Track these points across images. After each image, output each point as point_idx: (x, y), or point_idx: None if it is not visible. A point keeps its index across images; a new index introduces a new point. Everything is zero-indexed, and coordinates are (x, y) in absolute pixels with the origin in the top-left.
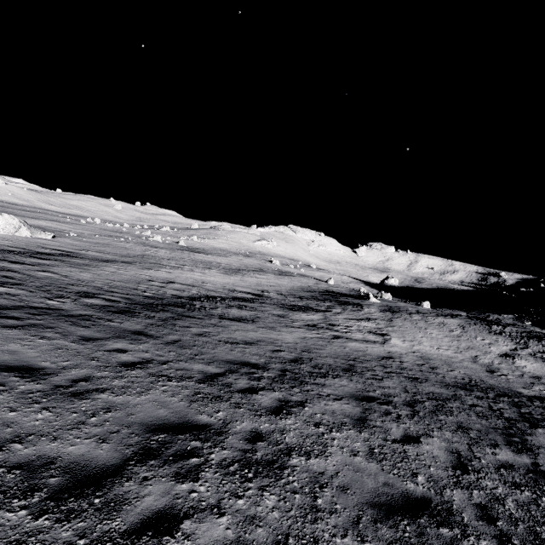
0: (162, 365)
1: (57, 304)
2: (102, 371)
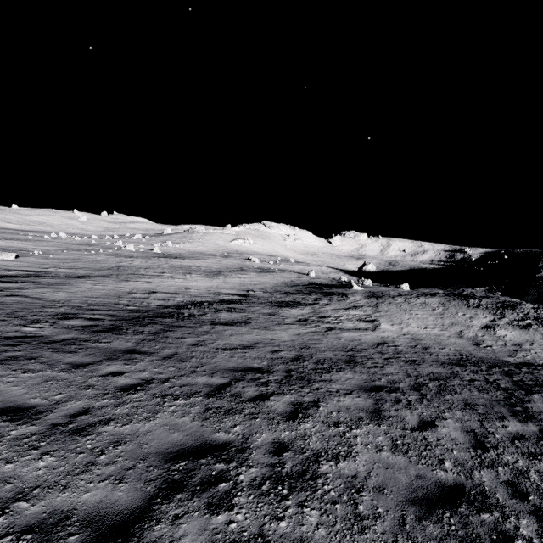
0: (164, 384)
1: (34, 330)
2: (101, 400)
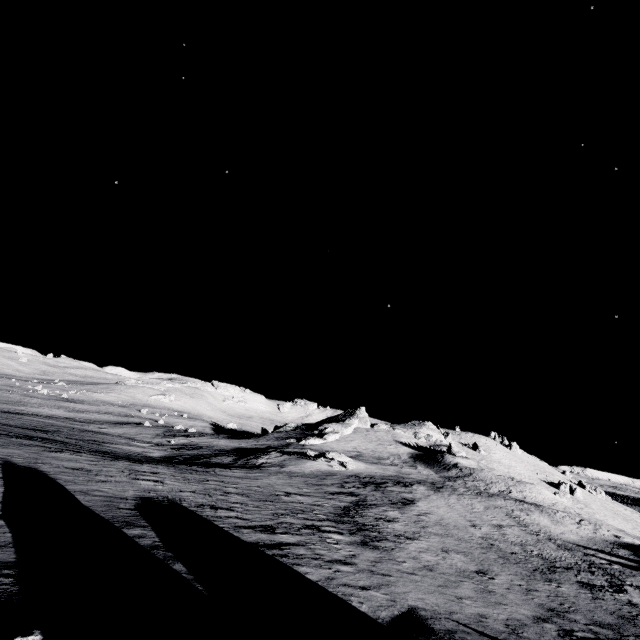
0: None
1: None
2: None
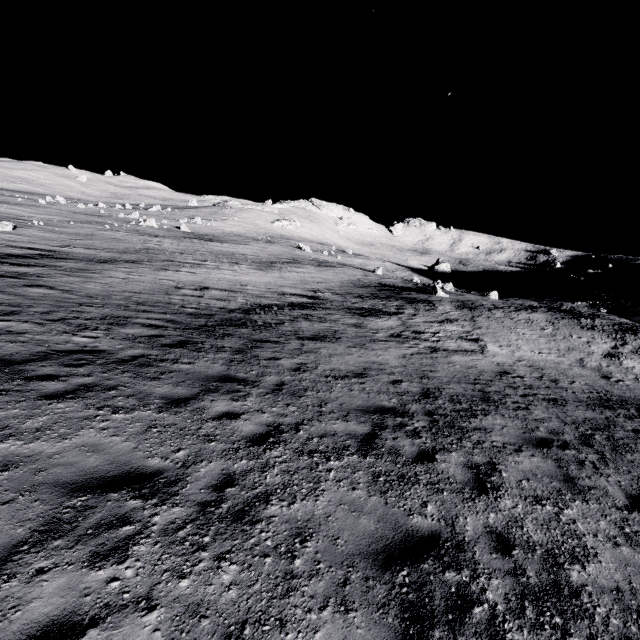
0: (298, 433)
1: (89, 342)
2: (237, 460)
